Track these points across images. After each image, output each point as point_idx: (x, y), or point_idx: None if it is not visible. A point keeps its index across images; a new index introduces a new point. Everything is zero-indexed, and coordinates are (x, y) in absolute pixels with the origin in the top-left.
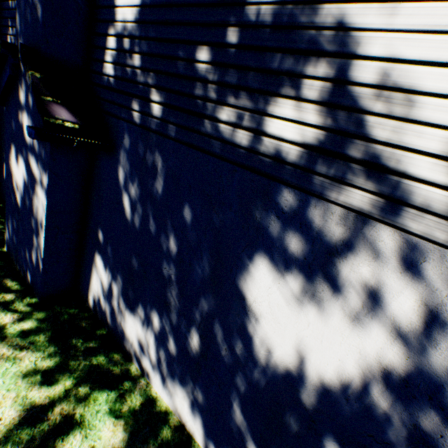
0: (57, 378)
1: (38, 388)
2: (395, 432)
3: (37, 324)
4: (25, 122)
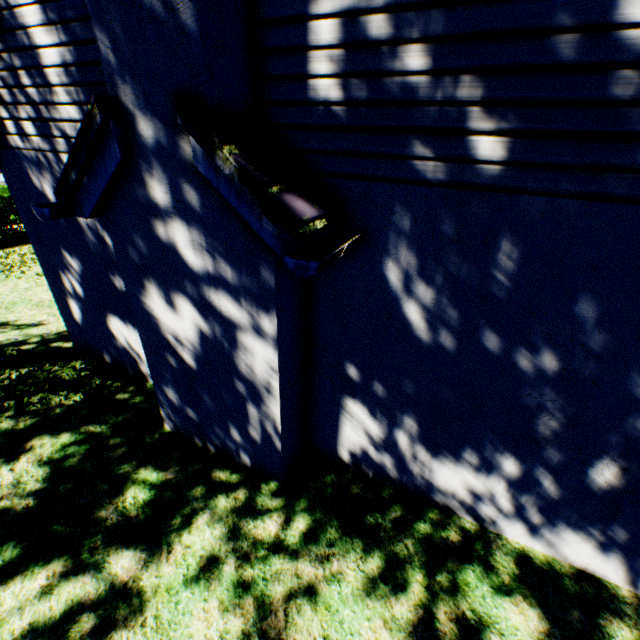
0: (402, 577)
1: (396, 601)
2: None
3: (310, 517)
4: (179, 237)
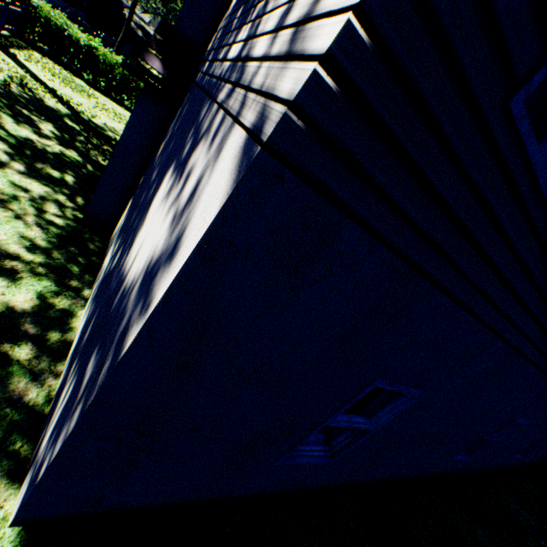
0: (37, 253)
1: (20, 247)
2: (121, 328)
3: (65, 225)
4: None
